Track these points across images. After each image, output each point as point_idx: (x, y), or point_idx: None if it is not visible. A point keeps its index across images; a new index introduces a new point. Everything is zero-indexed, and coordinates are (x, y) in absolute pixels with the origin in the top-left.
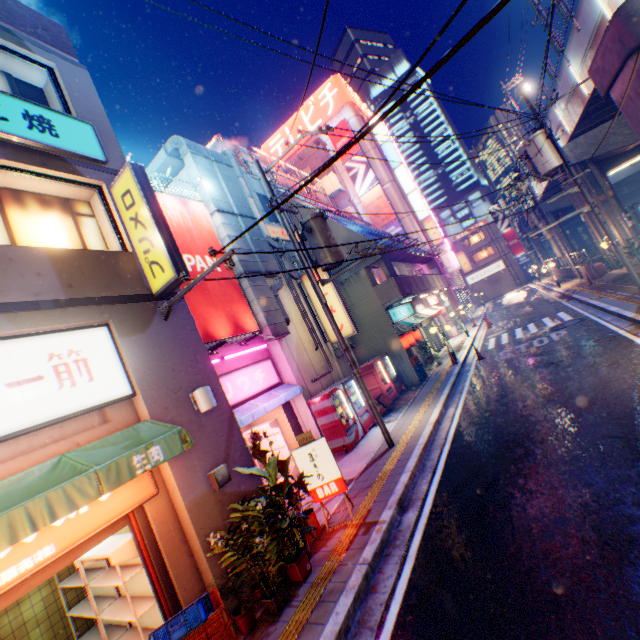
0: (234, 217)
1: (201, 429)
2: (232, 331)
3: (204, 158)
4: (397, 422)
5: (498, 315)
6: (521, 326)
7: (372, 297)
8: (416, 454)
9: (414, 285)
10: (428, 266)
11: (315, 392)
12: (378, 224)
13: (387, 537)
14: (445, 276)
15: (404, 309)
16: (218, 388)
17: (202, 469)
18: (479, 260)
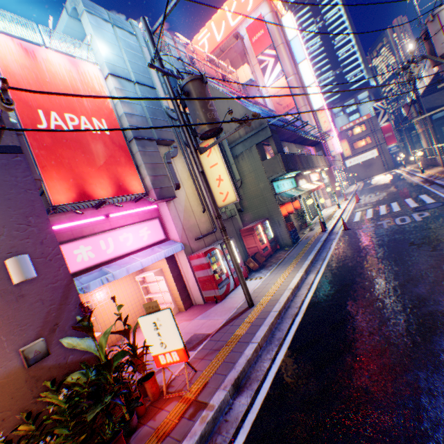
0: (130, 84)
1: (20, 300)
2: (114, 192)
3: (103, 20)
4: (263, 280)
5: (366, 193)
6: (385, 204)
7: (260, 170)
8: (268, 323)
9: (299, 163)
10: (315, 149)
11: (197, 249)
12: (280, 111)
13: (210, 429)
14: (328, 158)
15: (288, 182)
16: (55, 253)
17: (12, 345)
18: (358, 148)
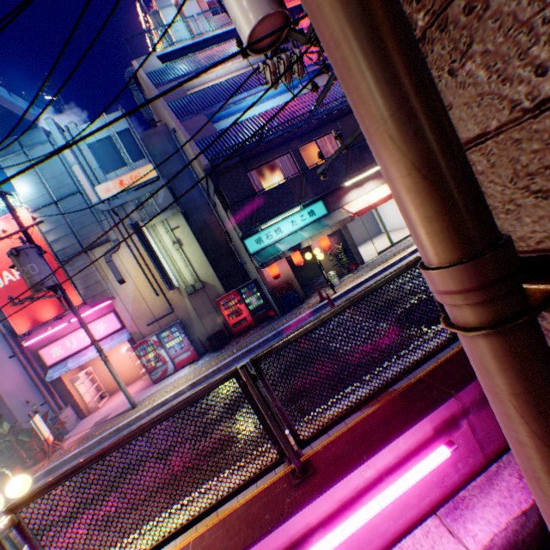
0: (52, 207)
1: None
2: (57, 312)
3: (16, 156)
4: (182, 376)
5: None
6: None
7: (231, 225)
8: (102, 436)
9: (304, 187)
10: None
11: (150, 333)
12: None
13: None
14: None
15: (297, 219)
16: None
17: None
18: None
